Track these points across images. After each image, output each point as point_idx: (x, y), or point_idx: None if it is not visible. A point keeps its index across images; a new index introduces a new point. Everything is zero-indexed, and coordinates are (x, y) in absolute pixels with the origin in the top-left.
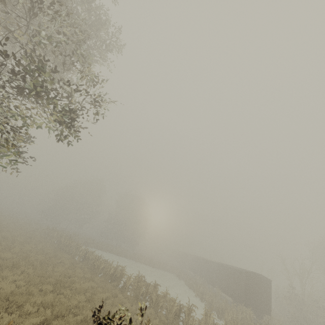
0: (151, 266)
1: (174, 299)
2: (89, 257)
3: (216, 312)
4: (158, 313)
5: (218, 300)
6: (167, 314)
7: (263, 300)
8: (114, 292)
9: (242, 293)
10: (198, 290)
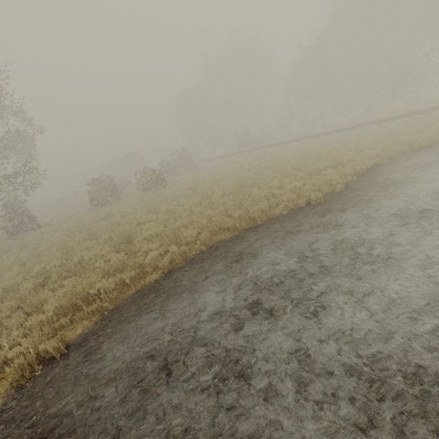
0: None
1: None
2: None
3: None
4: None
5: None
6: None
7: (141, 163)
8: None
9: (131, 167)
10: None
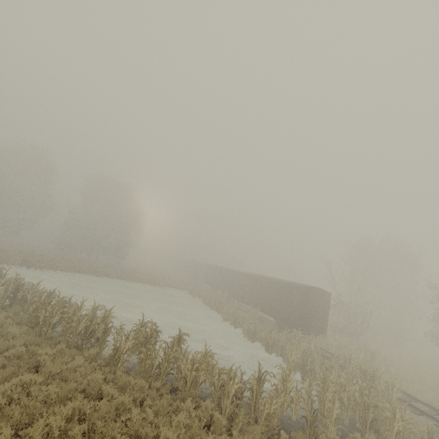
0: (150, 285)
1: (234, 372)
2: (24, 297)
3: (260, 342)
4: (202, 403)
5: (258, 325)
6: (214, 393)
7: (319, 319)
8: (92, 378)
9: (297, 314)
10: (227, 312)
